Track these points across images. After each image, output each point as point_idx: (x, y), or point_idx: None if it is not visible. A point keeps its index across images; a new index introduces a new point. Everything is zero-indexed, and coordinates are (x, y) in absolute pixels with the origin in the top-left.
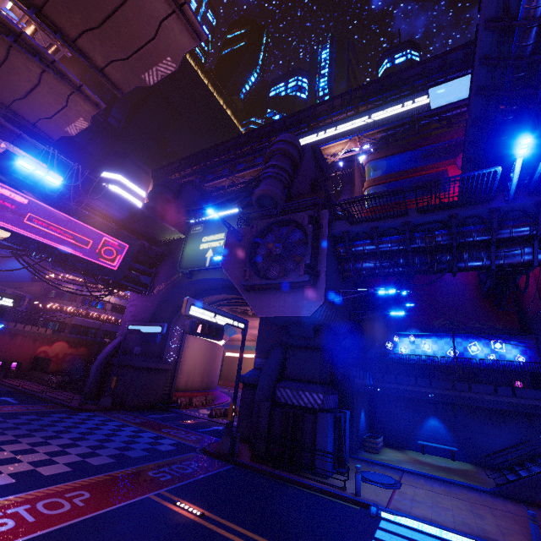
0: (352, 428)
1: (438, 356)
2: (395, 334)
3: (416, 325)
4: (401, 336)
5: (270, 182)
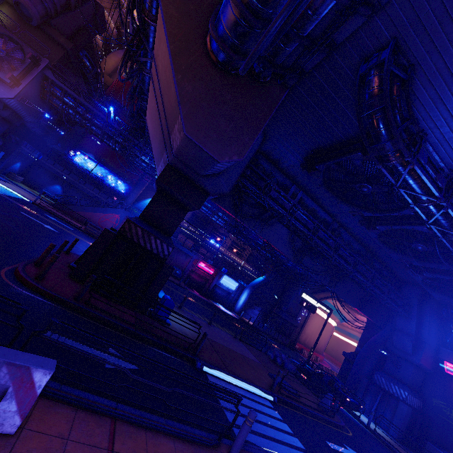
0: (3, 162)
1: (92, 172)
2: (79, 150)
3: (95, 154)
4: (82, 153)
5: (36, 1)
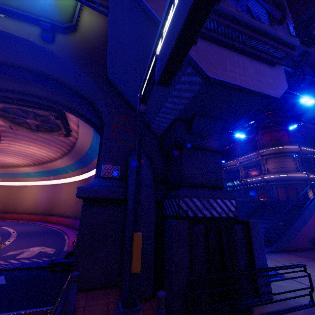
0: None
1: None
2: None
3: None
4: None
5: None
